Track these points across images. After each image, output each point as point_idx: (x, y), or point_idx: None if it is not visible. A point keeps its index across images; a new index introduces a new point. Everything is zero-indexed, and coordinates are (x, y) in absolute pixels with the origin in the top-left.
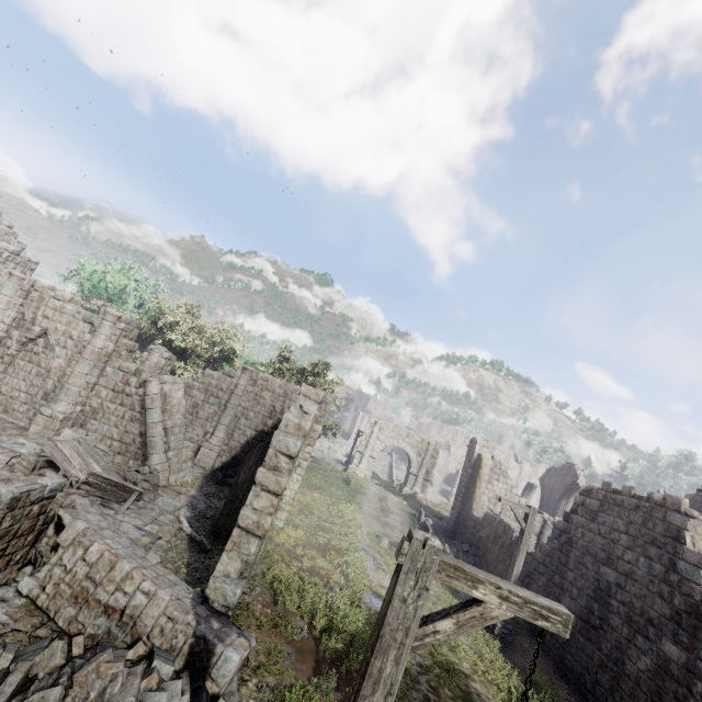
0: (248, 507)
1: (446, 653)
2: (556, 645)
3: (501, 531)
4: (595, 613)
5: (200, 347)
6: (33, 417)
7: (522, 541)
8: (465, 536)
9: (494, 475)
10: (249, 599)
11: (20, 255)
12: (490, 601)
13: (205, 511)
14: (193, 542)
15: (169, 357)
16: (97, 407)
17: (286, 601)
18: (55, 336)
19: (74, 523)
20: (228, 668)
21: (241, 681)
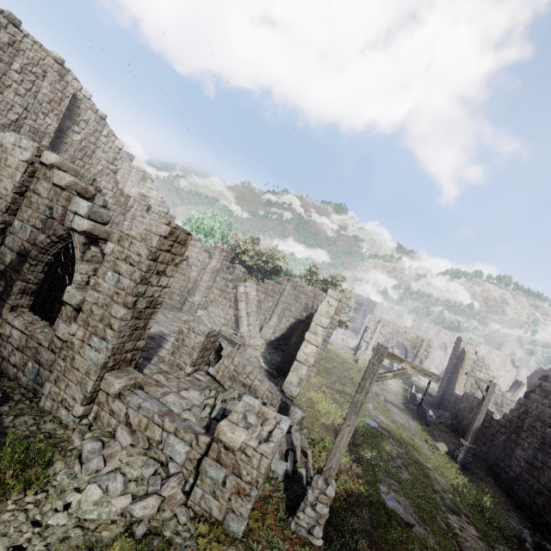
0: (301, 351)
1: (417, 456)
2: (508, 479)
3: (475, 404)
4: (538, 459)
5: (260, 265)
6: (183, 303)
7: (483, 404)
8: (447, 408)
9: (476, 366)
10: (300, 402)
11: (168, 214)
12: (407, 368)
13: (271, 360)
14: (268, 373)
15: (244, 271)
16: (212, 299)
17: (319, 407)
18: (191, 260)
19: (227, 347)
20: (297, 416)
21: (300, 429)
